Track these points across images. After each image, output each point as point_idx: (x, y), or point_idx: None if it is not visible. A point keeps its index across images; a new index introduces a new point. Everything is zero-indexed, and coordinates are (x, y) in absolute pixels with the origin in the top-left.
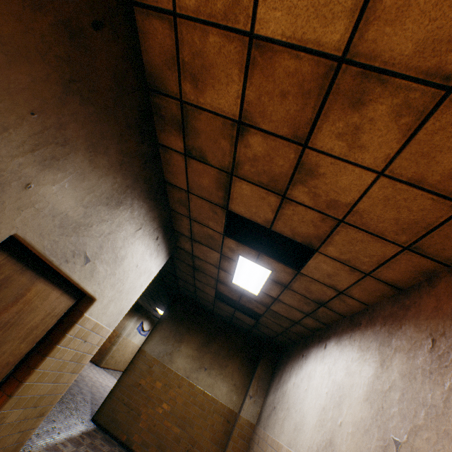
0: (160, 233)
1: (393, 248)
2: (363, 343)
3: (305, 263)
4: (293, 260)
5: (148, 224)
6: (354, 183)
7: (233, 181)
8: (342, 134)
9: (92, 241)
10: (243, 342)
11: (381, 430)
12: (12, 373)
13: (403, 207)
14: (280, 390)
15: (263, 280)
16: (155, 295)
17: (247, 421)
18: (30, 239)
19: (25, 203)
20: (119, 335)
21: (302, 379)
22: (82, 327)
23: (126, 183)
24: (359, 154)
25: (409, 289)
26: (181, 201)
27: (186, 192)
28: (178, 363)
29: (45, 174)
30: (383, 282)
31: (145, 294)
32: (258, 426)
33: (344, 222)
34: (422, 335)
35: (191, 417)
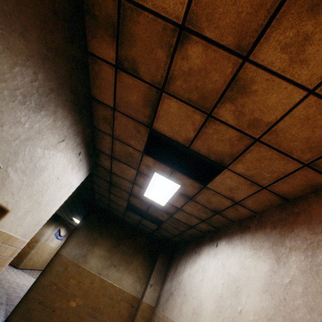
0: (83, 149)
1: (294, 165)
2: (255, 243)
3: (212, 179)
4: (197, 177)
5: (72, 137)
6: (281, 102)
7: (162, 97)
8: (289, 45)
9: (3, 145)
10: (145, 243)
11: (287, 320)
12: None
13: (319, 126)
14: (176, 279)
15: (171, 193)
16: (72, 207)
17: (148, 305)
18: None
19: None
20: (38, 241)
21: (197, 271)
22: None
23: (49, 84)
24: (297, 69)
25: (296, 199)
26: (106, 119)
27: (111, 109)
28: (91, 263)
29: None
30: (275, 194)
31: (63, 206)
32: (157, 309)
33: (259, 141)
34: (318, 237)
35: (102, 306)
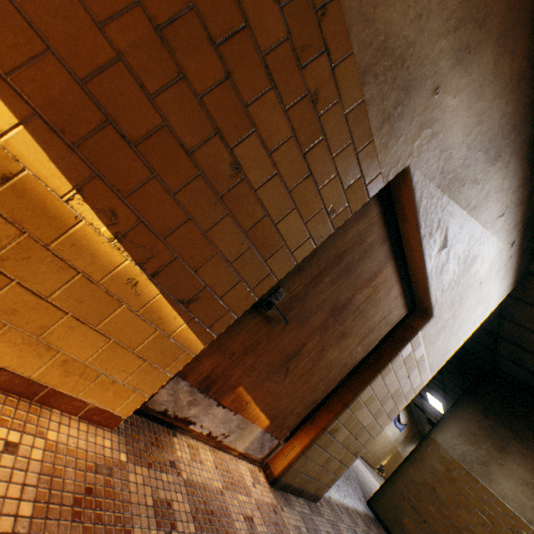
0: (517, 235)
1: None
2: None
3: None
4: None
5: (511, 210)
6: None
7: None
8: None
9: (455, 213)
10: None
11: None
12: (344, 380)
13: None
14: None
15: None
16: None
17: None
18: (415, 181)
19: (427, 119)
20: None
21: None
22: (411, 351)
23: (513, 119)
24: None
25: None
26: None
27: None
28: (502, 486)
29: (452, 76)
30: None
31: None
32: None
33: None
34: None
35: None
